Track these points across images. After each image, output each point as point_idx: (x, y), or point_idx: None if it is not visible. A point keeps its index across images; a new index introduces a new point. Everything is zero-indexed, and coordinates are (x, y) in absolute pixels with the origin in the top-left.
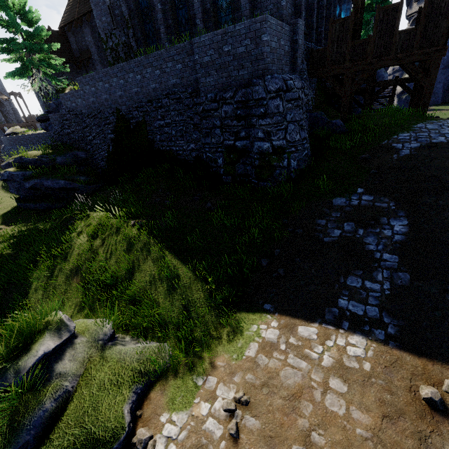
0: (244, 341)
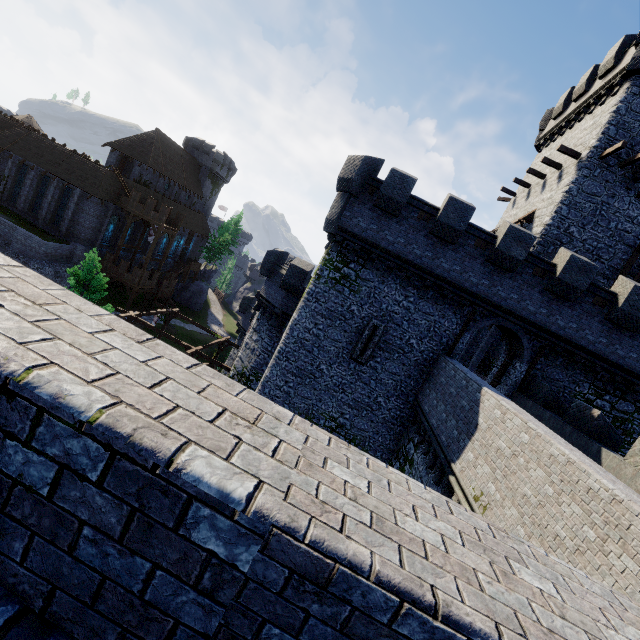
0: None
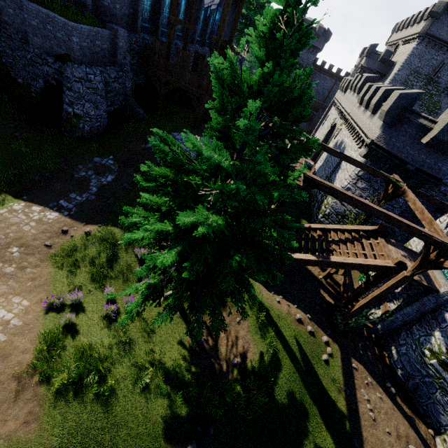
0: (2, 208)
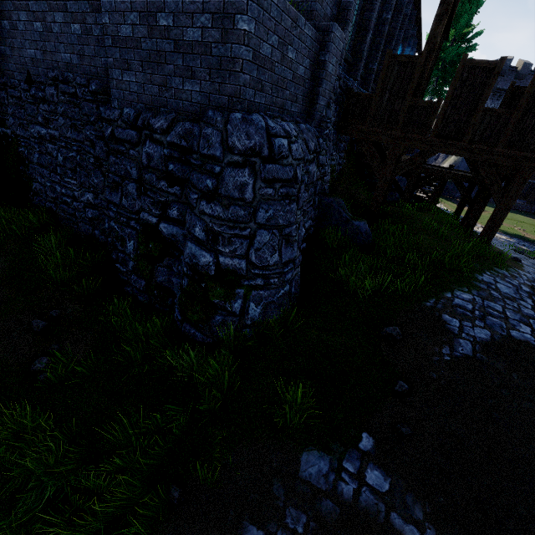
0: None
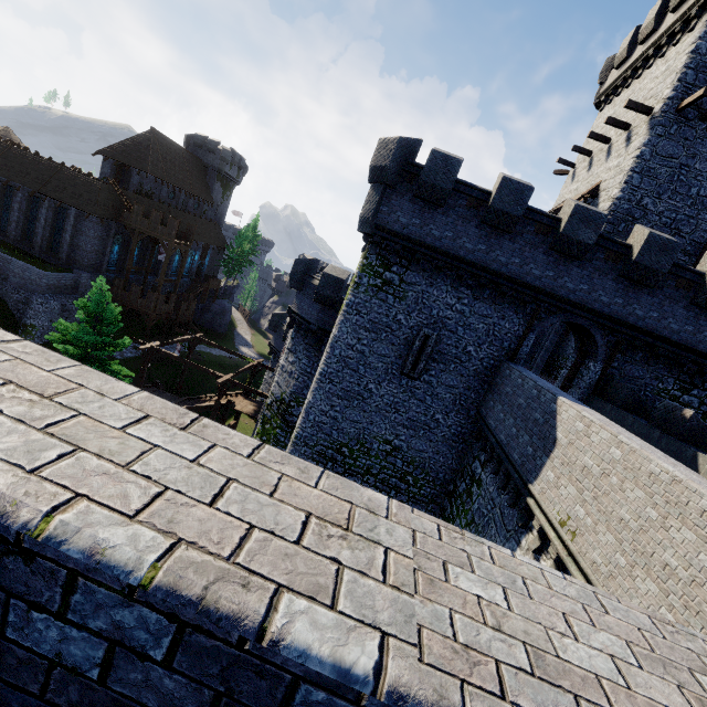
0: None
